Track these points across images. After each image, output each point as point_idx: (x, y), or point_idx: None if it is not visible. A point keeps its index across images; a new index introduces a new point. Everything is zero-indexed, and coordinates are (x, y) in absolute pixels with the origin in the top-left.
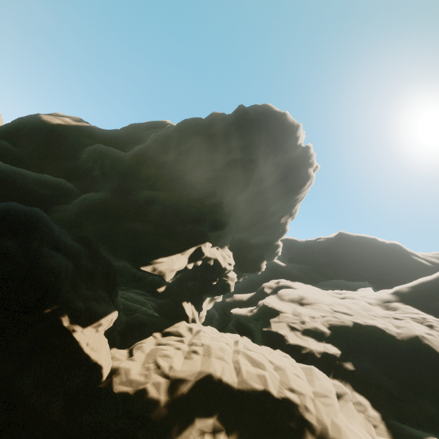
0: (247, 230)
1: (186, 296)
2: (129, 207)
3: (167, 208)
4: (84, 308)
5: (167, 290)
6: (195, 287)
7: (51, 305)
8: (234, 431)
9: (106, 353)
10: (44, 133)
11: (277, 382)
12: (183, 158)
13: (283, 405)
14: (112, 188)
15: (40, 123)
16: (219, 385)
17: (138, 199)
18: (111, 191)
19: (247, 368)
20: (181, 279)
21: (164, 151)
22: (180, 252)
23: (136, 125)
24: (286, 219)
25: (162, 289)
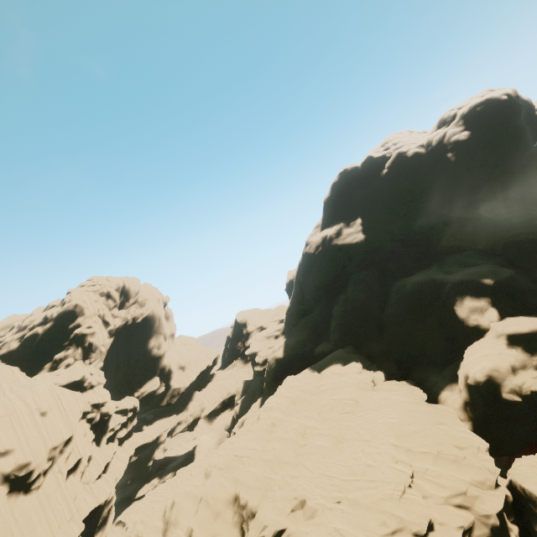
0: None
1: None
2: None
3: None
4: None
5: None
6: None
7: None
8: None
9: None
10: (369, 248)
11: None
12: (498, 183)
13: None
14: (501, 231)
15: (356, 247)
16: None
17: (530, 222)
18: (510, 232)
19: None
20: None
21: (479, 190)
22: None
23: (335, 193)
24: None
25: None
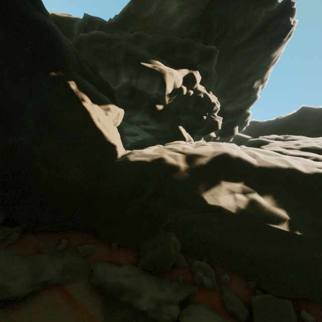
0: (223, 94)
1: (181, 124)
2: (120, 37)
3: (156, 40)
4: (90, 87)
5: (164, 110)
6: (186, 123)
7: (55, 69)
8: (267, 194)
9: (118, 139)
10: None
11: (300, 164)
12: (164, 8)
13: (316, 178)
14: None
15: None
16: (238, 161)
17: (128, 35)
18: None
19: (262, 155)
20: (175, 109)
21: (145, 6)
22: (174, 69)
23: None
24: (258, 85)
25: (161, 108)
